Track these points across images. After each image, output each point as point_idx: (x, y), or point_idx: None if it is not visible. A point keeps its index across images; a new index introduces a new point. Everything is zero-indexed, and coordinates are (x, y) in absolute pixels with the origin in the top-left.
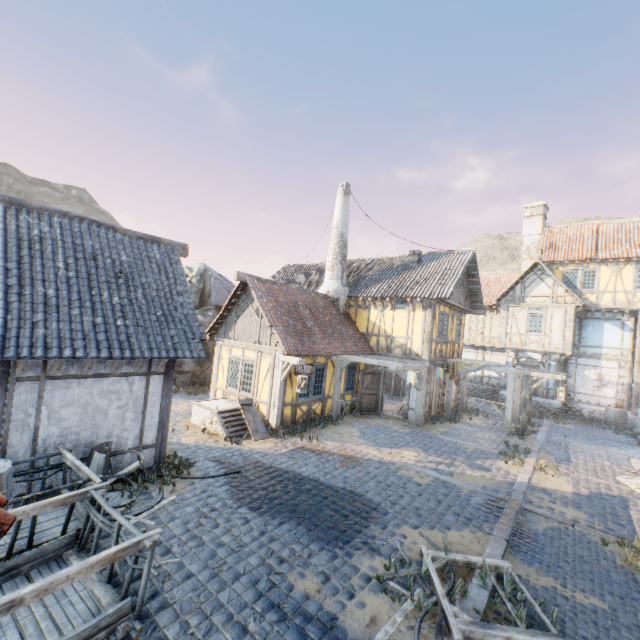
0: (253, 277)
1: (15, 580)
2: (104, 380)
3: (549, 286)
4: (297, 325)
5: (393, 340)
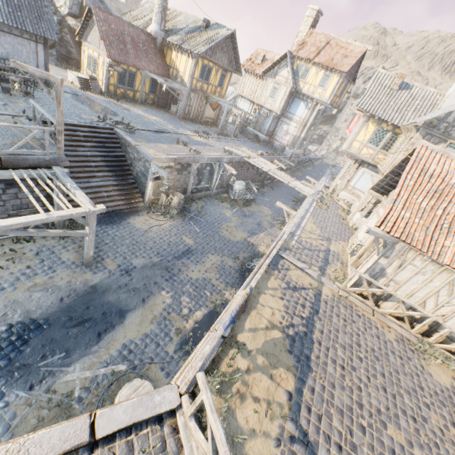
0: (96, 7)
1: (3, 83)
2: (18, 38)
3: (288, 72)
4: (120, 45)
5: (179, 73)
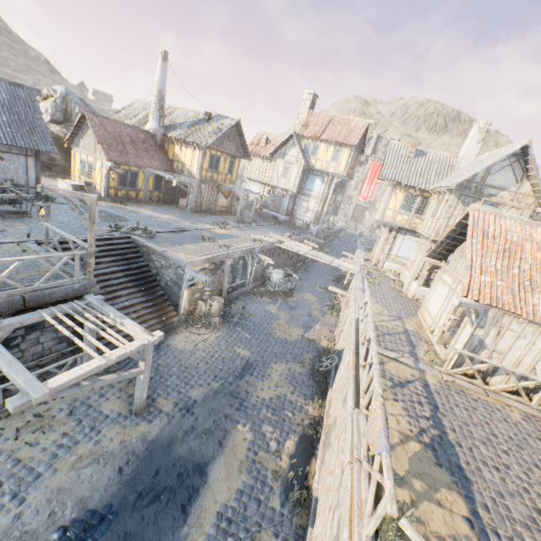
0: (90, 113)
1: None
2: (6, 154)
3: (297, 151)
4: (119, 147)
5: (185, 166)
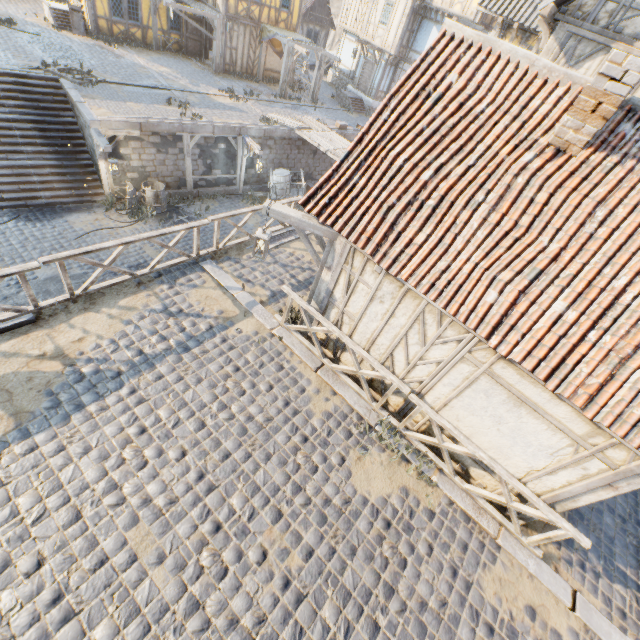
0: None
1: None
2: None
3: None
4: None
5: None
